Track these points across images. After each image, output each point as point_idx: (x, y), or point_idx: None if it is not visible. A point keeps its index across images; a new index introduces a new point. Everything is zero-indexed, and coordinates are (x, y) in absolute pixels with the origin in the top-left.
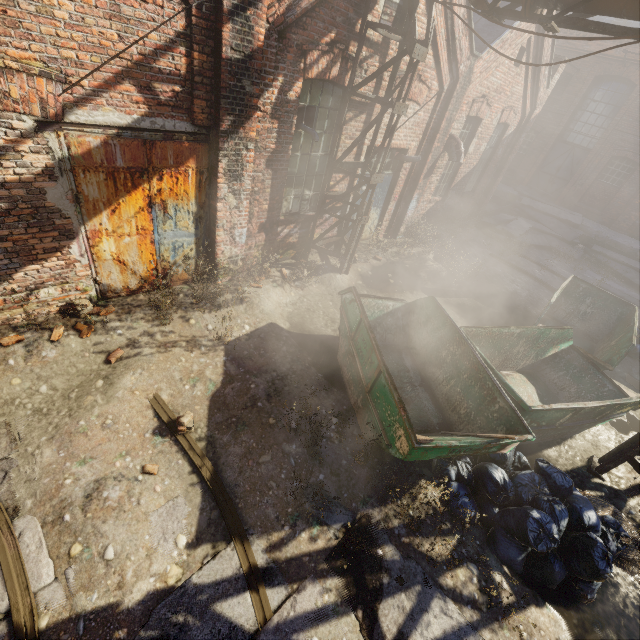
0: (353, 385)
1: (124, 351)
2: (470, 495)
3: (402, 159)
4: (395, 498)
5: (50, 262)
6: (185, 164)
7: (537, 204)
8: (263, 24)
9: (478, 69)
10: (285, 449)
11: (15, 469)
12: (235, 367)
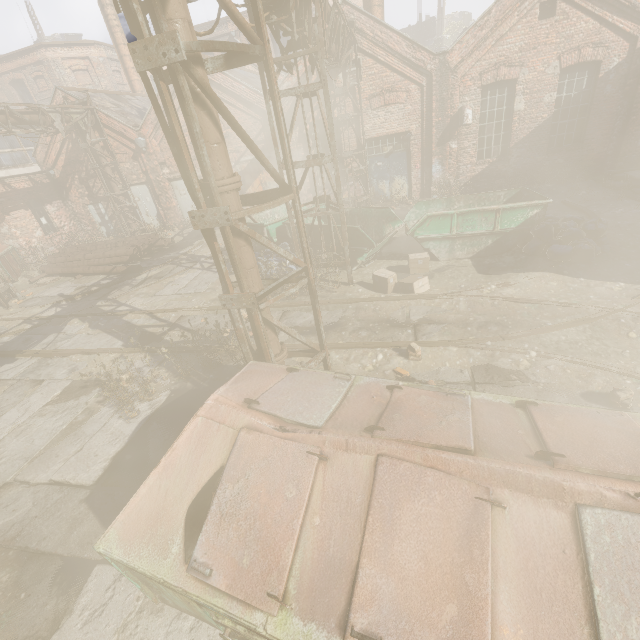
0: None
1: None
2: None
3: (404, 139)
4: None
5: None
6: None
7: None
8: None
9: (456, 57)
10: None
11: None
12: None
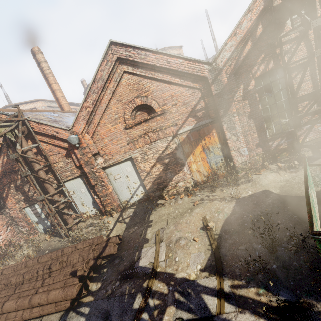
0: None
1: (198, 201)
2: None
3: None
4: None
5: (180, 174)
6: (211, 132)
7: None
8: (225, 77)
9: None
10: (254, 246)
11: (165, 230)
12: (238, 208)
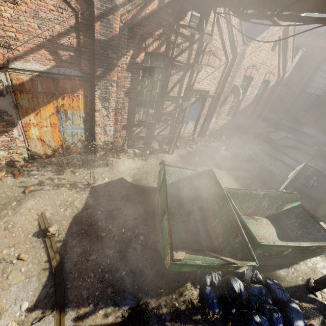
0: (157, 217)
1: (34, 187)
2: (217, 297)
3: (206, 96)
4: (168, 293)
5: (2, 138)
6: (77, 92)
7: (289, 123)
8: (118, 23)
9: (248, 51)
10: (106, 252)
11: None
12: (92, 201)
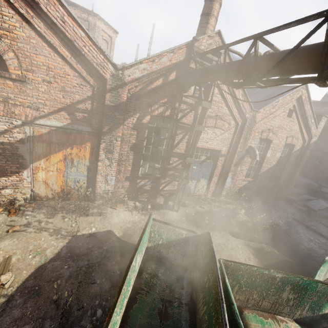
0: None
1: (20, 227)
2: None
3: (217, 155)
4: None
5: (12, 177)
6: (85, 144)
7: None
8: (126, 94)
9: (259, 116)
10: (45, 325)
11: None
12: (66, 251)
